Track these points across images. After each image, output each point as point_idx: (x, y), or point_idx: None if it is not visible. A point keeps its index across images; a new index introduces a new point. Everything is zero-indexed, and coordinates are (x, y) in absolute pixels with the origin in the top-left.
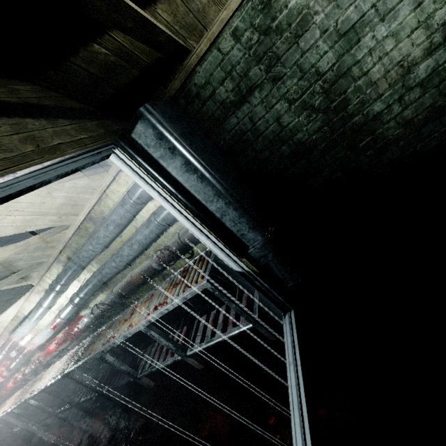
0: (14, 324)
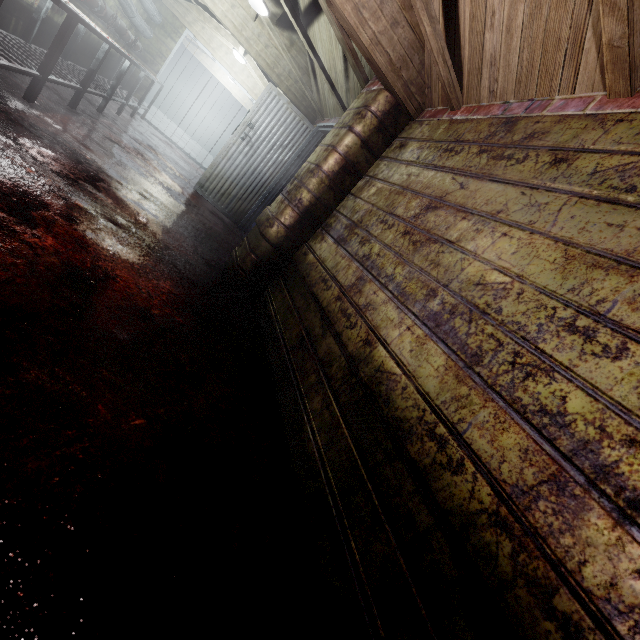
0: None
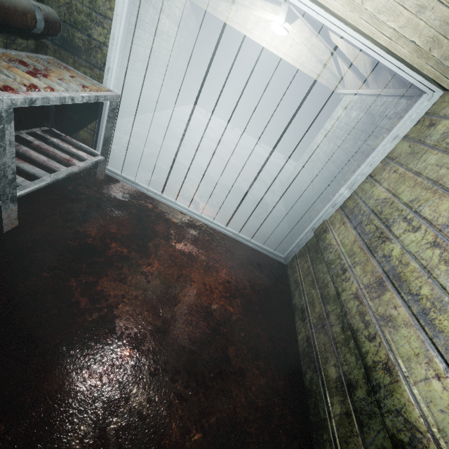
0: None
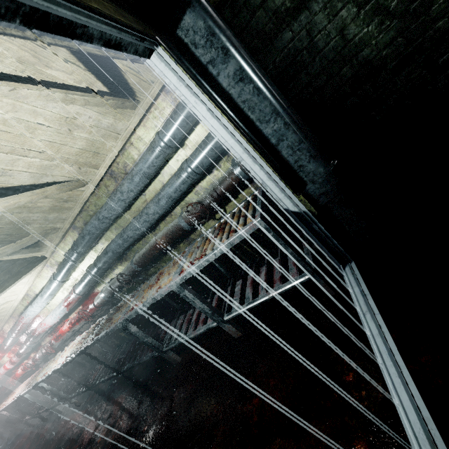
0: (25, 304)
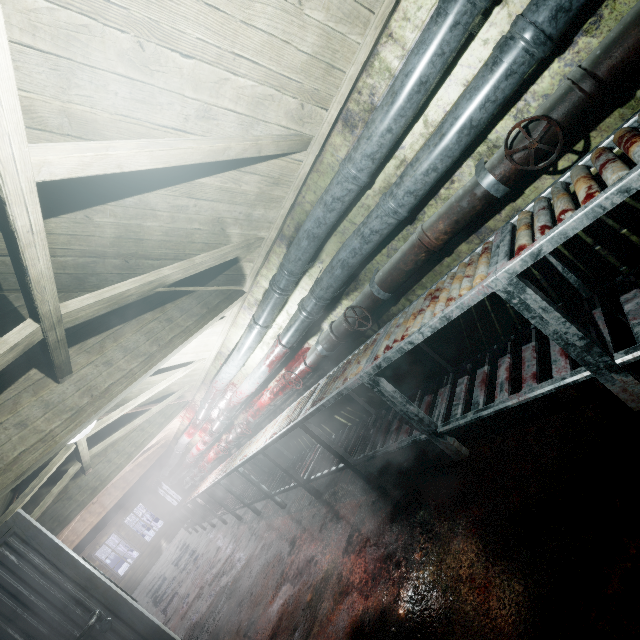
0: (217, 366)
